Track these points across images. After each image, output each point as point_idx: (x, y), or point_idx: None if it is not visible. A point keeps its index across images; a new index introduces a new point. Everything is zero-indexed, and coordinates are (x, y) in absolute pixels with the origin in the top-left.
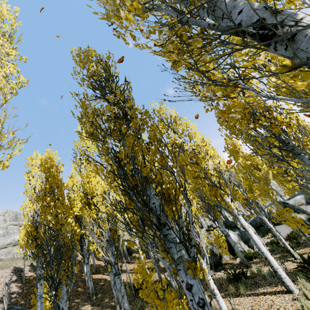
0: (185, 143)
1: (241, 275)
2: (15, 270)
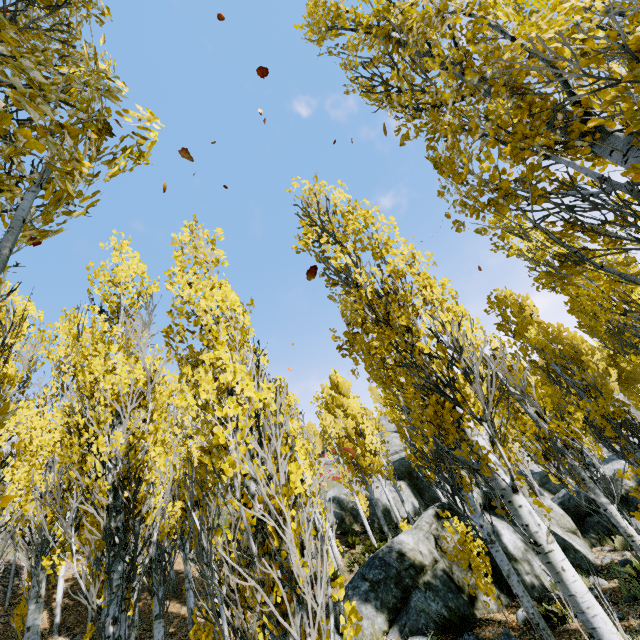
0: (358, 267)
1: None
2: (6, 569)
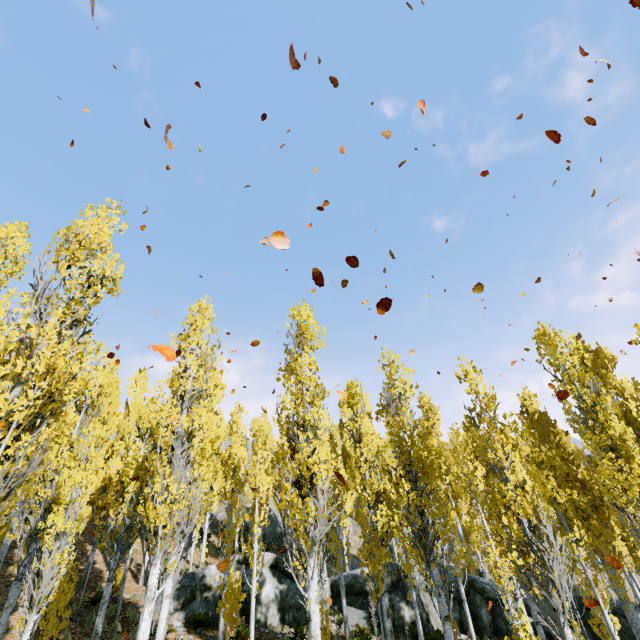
0: None
1: None
2: None
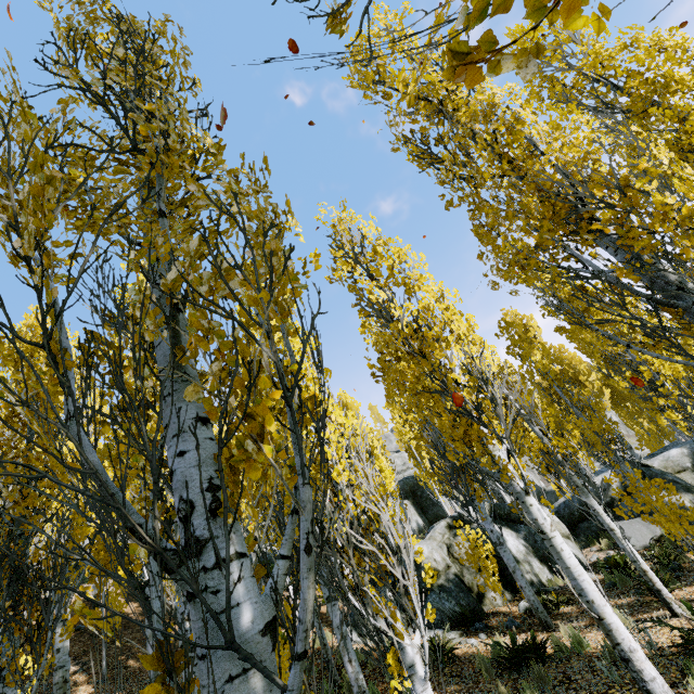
0: (394, 302)
1: (530, 656)
2: None
